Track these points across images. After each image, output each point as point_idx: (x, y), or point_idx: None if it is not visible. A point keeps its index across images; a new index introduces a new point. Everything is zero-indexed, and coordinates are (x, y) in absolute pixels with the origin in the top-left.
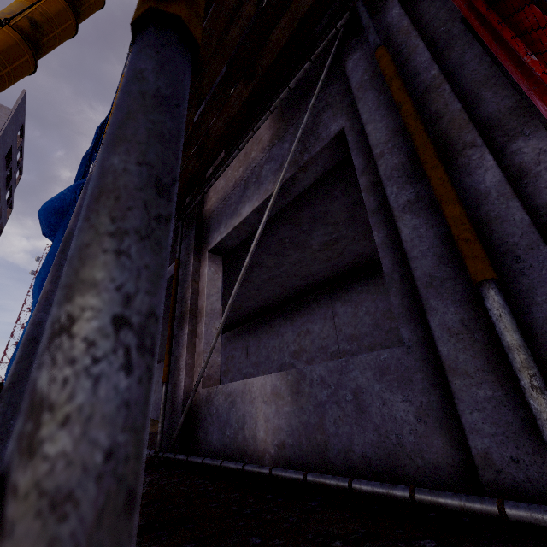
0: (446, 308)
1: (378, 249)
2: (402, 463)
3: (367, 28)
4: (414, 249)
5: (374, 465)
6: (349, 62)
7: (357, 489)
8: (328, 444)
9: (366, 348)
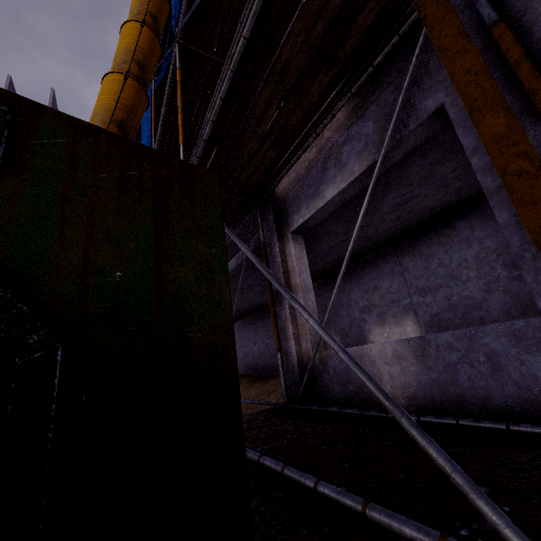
0: None
1: (502, 229)
2: None
3: None
4: None
5: (516, 411)
6: None
7: (516, 430)
8: (464, 395)
9: (441, 299)
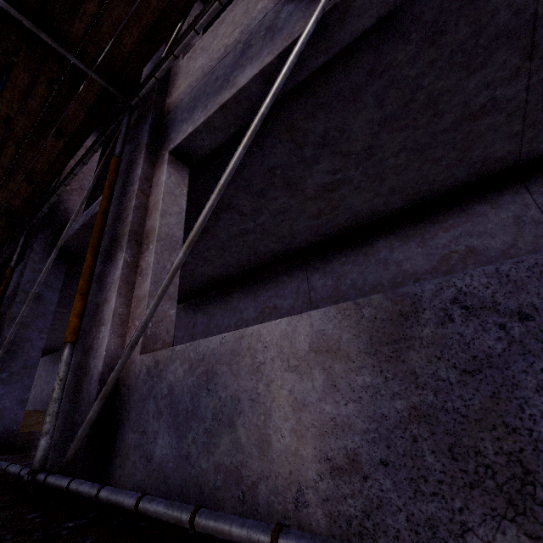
0: None
1: None
2: None
3: None
4: None
5: None
6: None
7: None
8: (537, 467)
9: None
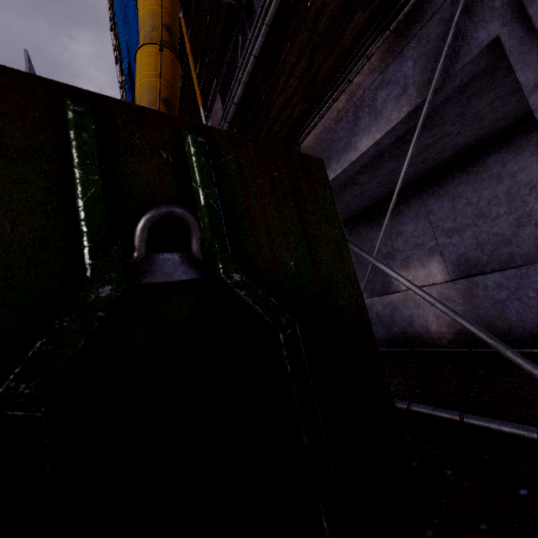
0: None
1: None
2: None
3: None
4: None
5: None
6: None
7: None
8: (511, 327)
9: (469, 238)
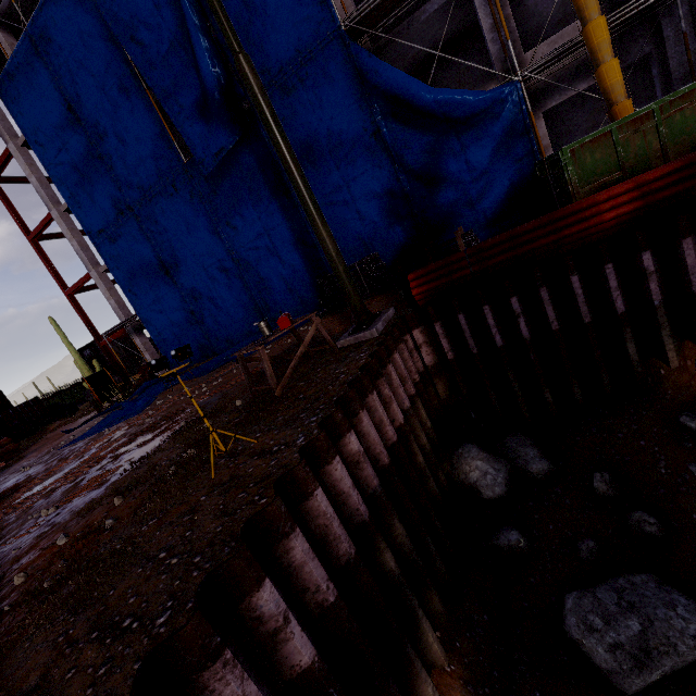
0: None
1: None
2: None
3: (681, 19)
4: None
5: None
6: (664, 22)
7: None
8: None
9: None
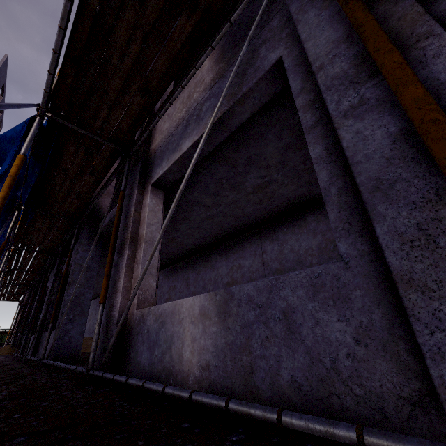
0: (397, 213)
1: (313, 164)
2: (336, 391)
3: None
4: (357, 154)
5: (304, 391)
6: None
7: (287, 423)
8: (254, 366)
9: None
